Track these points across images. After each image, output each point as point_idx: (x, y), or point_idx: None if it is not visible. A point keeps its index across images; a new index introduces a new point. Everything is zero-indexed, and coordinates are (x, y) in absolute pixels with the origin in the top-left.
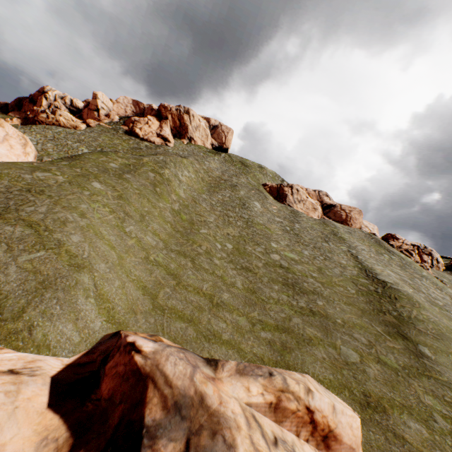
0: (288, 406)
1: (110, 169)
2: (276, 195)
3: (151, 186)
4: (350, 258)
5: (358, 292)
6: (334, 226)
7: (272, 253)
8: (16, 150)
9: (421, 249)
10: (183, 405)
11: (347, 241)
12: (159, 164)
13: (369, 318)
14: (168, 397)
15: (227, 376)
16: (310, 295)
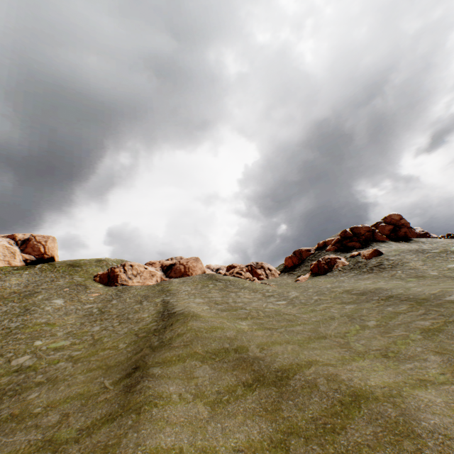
0: None
1: None
2: (107, 280)
3: None
4: (159, 306)
5: (132, 342)
6: (170, 282)
7: (22, 356)
8: None
9: (254, 266)
10: None
11: (172, 291)
12: None
13: (111, 372)
14: None
15: None
16: (27, 392)
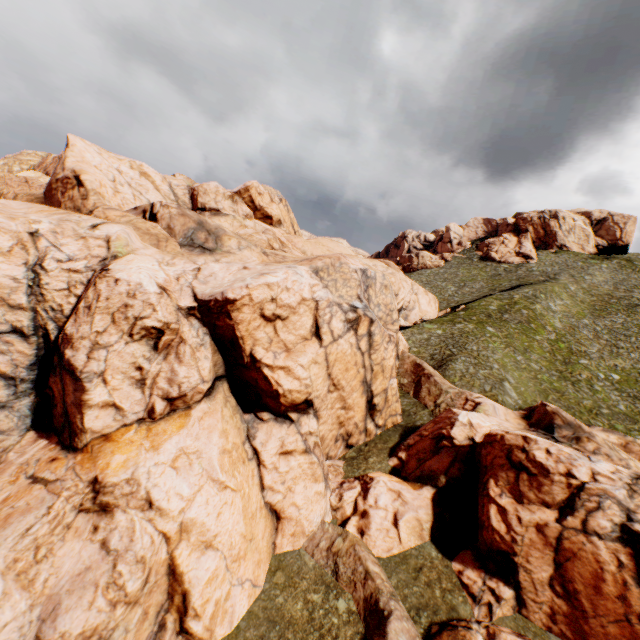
0: (633, 447)
1: (491, 313)
2: None
3: (525, 322)
4: None
5: None
6: None
7: None
8: (432, 307)
9: None
10: (570, 424)
11: None
12: (529, 299)
13: None
14: (564, 420)
15: (595, 430)
16: None
